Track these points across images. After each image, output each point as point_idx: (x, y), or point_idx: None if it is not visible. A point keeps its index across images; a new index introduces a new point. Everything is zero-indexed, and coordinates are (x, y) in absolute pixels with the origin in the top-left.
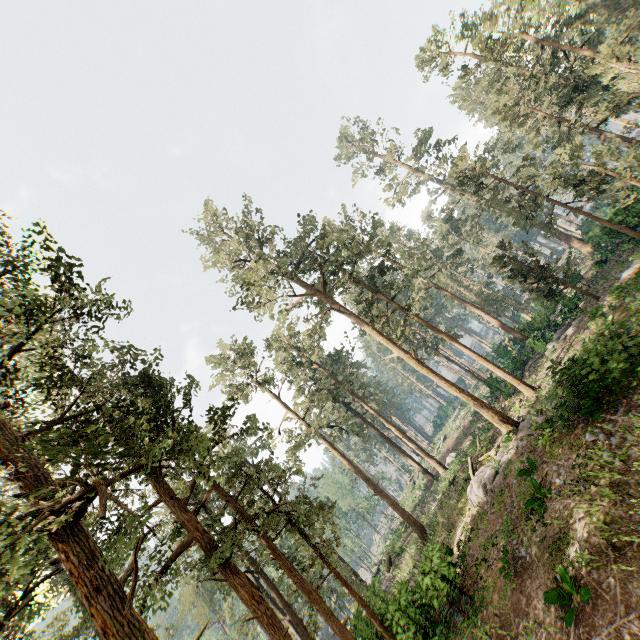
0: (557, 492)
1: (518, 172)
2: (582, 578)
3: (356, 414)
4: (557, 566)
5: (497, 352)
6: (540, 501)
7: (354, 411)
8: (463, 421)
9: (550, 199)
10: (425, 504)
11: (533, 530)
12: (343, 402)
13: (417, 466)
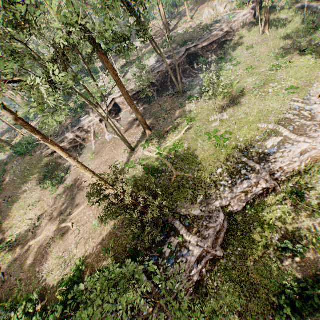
0: (8, 171)
1: None
2: (5, 187)
3: None
4: (2, 185)
5: None
6: (5, 172)
7: None
8: (7, 126)
9: (46, 69)
10: None
11: (1, 178)
12: None
13: None
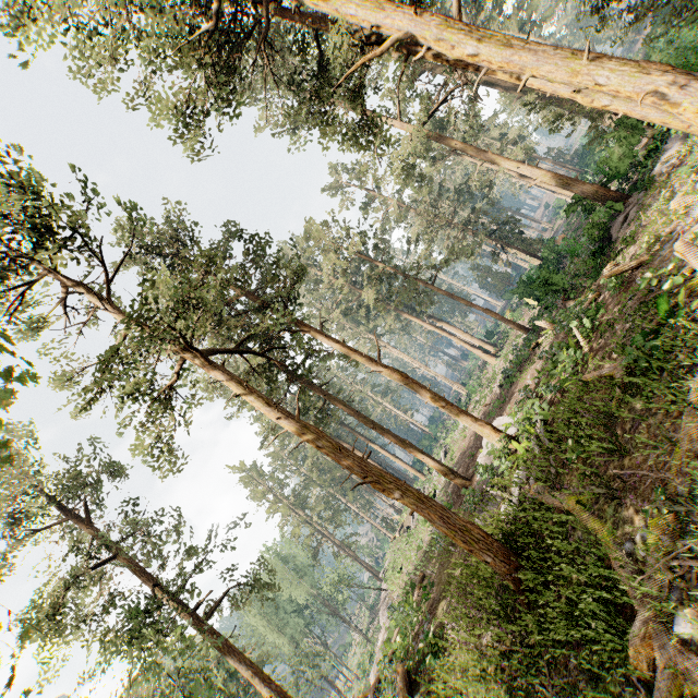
0: None
1: (501, 99)
2: None
3: (309, 385)
4: None
5: (518, 291)
6: None
7: (305, 380)
8: (474, 414)
9: None
10: (475, 514)
11: None
12: (283, 367)
13: (430, 462)
